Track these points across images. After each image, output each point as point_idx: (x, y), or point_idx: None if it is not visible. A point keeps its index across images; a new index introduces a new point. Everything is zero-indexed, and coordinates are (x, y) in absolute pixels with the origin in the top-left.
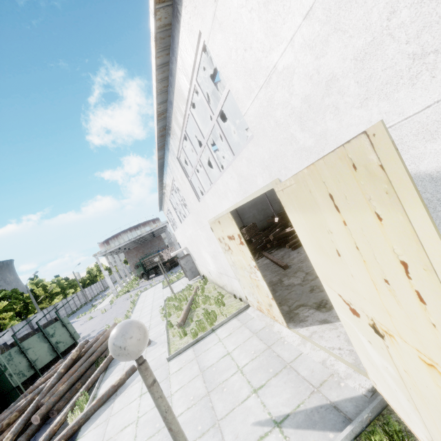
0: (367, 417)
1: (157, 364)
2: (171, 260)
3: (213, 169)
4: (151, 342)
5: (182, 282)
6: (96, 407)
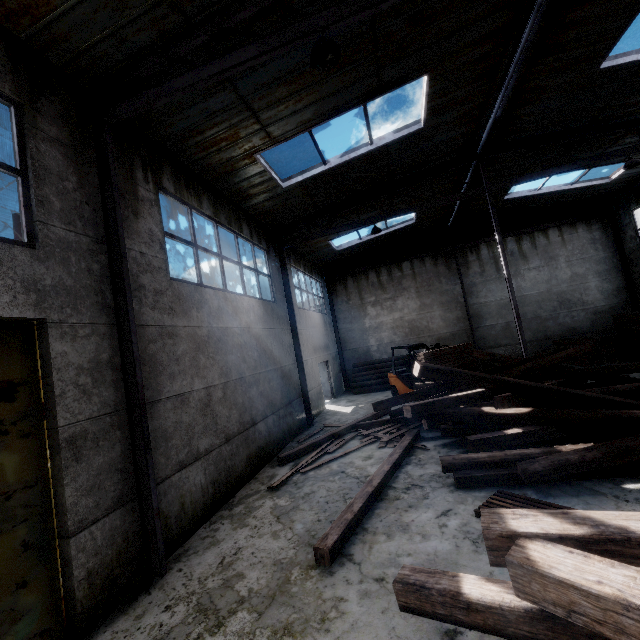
0: None
1: None
2: None
3: (404, 202)
4: None
5: None
6: None
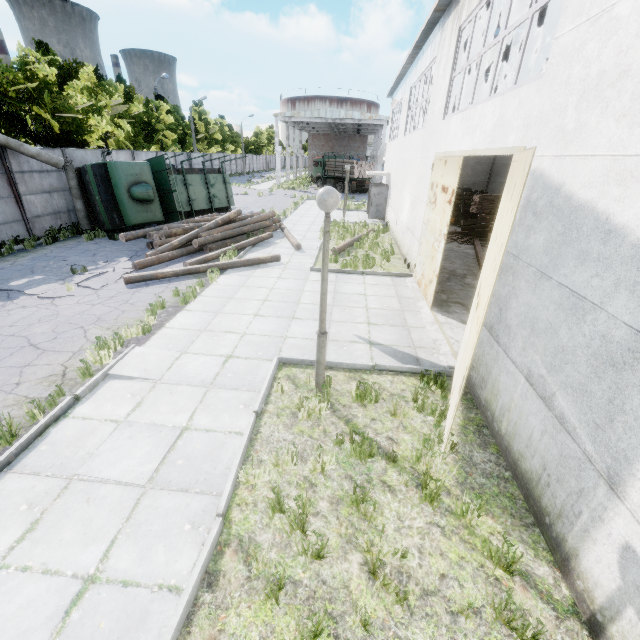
0: (432, 371)
1: (300, 267)
2: (361, 182)
3: (511, 65)
4: (301, 250)
5: (360, 215)
6: (242, 264)
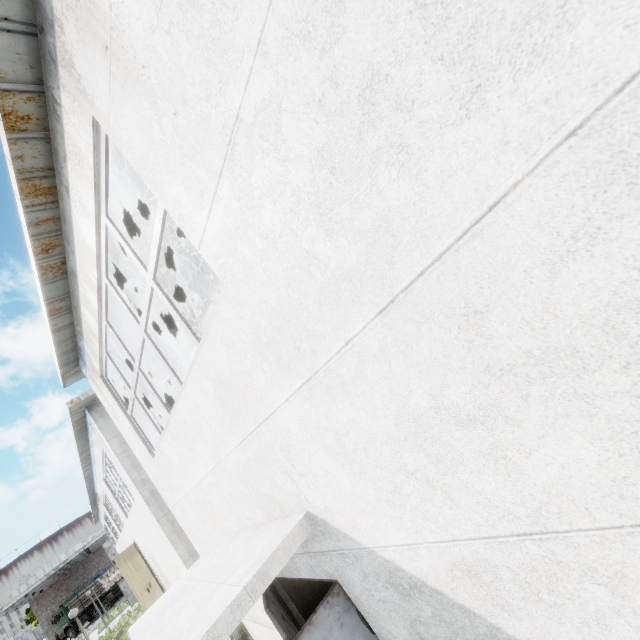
0: None
1: None
2: (116, 587)
3: None
4: None
5: (125, 612)
6: None
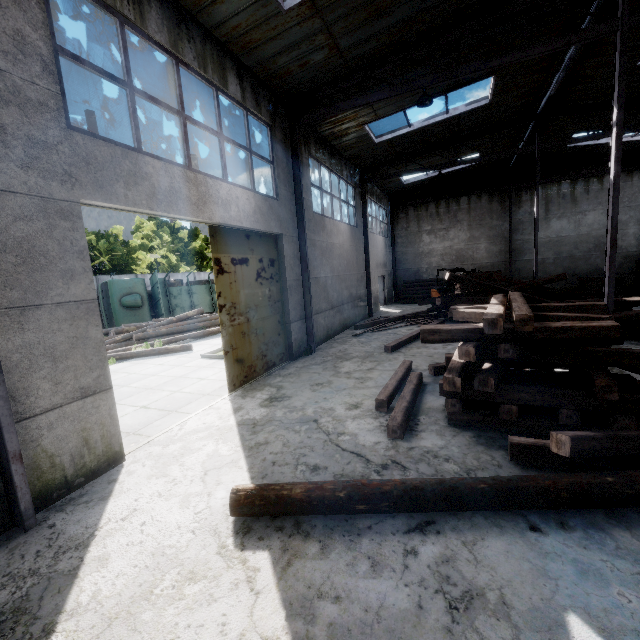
0: None
1: (199, 355)
2: None
3: (469, 148)
4: None
5: None
6: (148, 353)
